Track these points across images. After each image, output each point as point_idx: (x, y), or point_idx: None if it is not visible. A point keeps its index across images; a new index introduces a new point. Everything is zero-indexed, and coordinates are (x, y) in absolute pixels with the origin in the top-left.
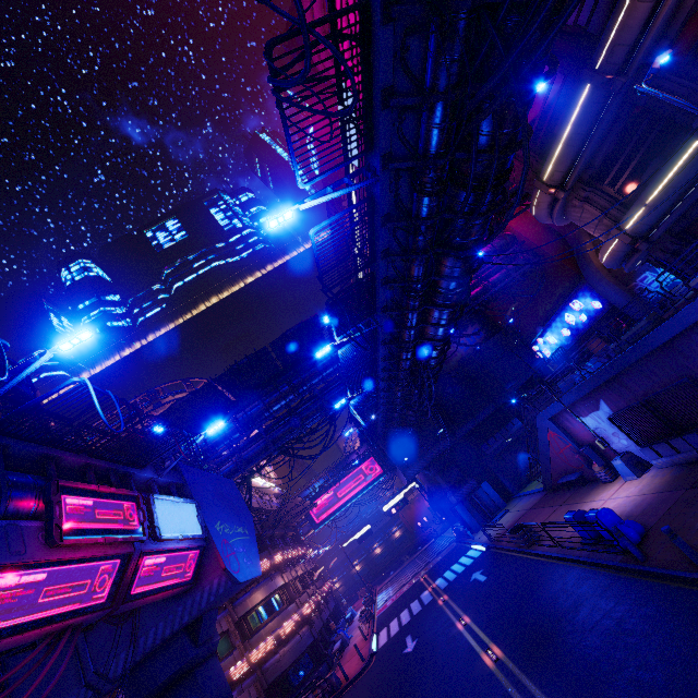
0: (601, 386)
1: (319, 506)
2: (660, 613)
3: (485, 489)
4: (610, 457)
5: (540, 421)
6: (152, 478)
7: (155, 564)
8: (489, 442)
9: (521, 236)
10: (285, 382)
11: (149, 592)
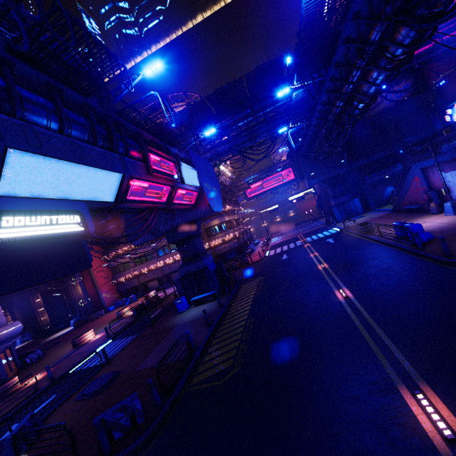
0: None
1: (251, 189)
2: (411, 267)
3: (355, 202)
4: (446, 201)
5: (413, 169)
6: (177, 153)
7: (181, 193)
8: (372, 175)
9: None
10: (248, 107)
11: (179, 204)
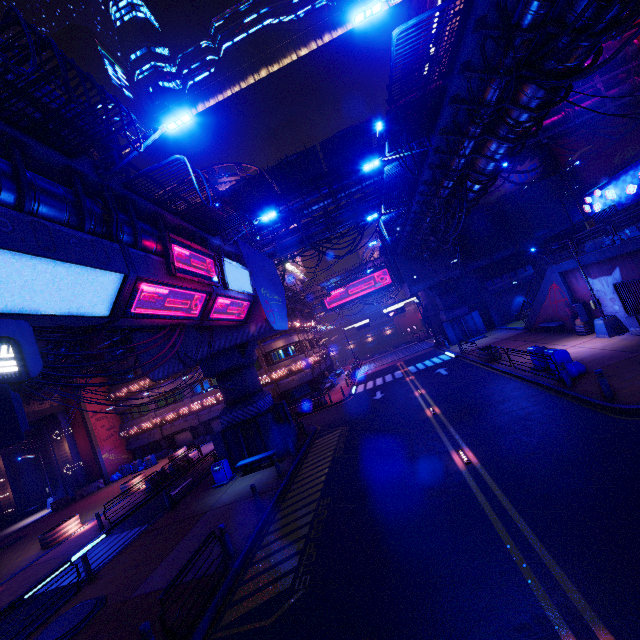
0: (625, 255)
1: (332, 297)
2: (559, 415)
3: (474, 316)
4: (596, 317)
5: (550, 273)
6: (220, 245)
7: (224, 303)
8: (494, 280)
9: None
10: (326, 185)
11: (220, 319)
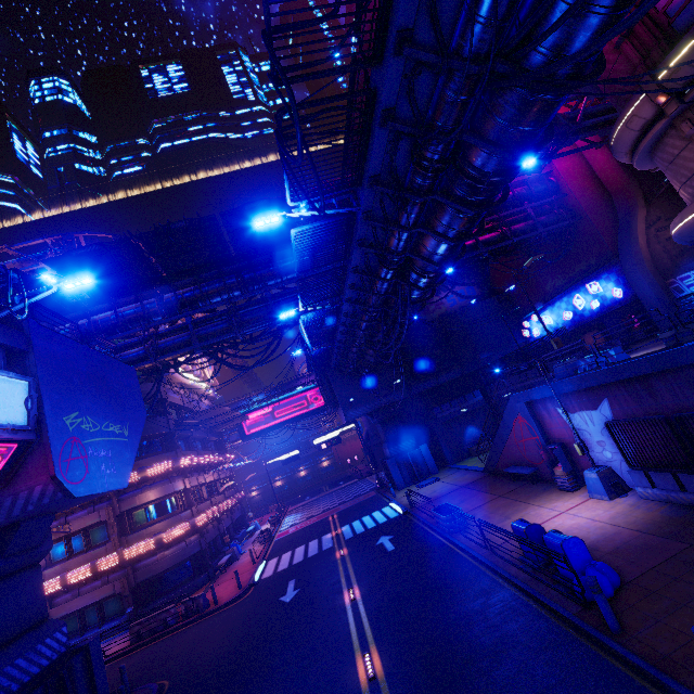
0: (616, 383)
1: (253, 419)
2: None
3: (423, 451)
4: (579, 464)
5: (513, 402)
6: None
7: None
8: (443, 406)
9: (566, 186)
10: (234, 273)
11: None
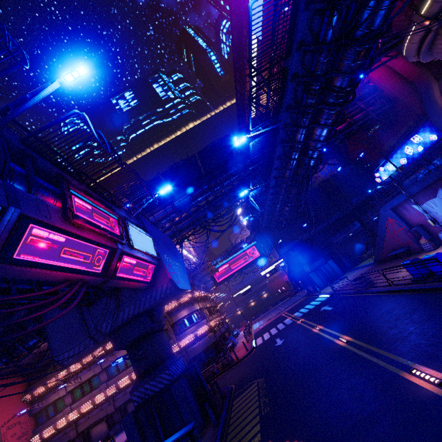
0: None
1: (219, 273)
2: None
3: (330, 264)
4: (435, 234)
5: (383, 212)
6: (125, 217)
7: (129, 263)
8: (336, 235)
9: (381, 86)
10: (205, 183)
11: (126, 279)
